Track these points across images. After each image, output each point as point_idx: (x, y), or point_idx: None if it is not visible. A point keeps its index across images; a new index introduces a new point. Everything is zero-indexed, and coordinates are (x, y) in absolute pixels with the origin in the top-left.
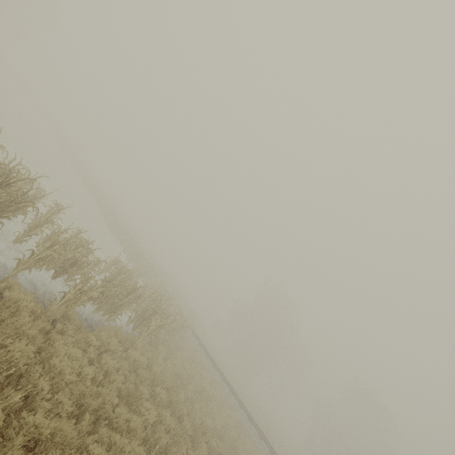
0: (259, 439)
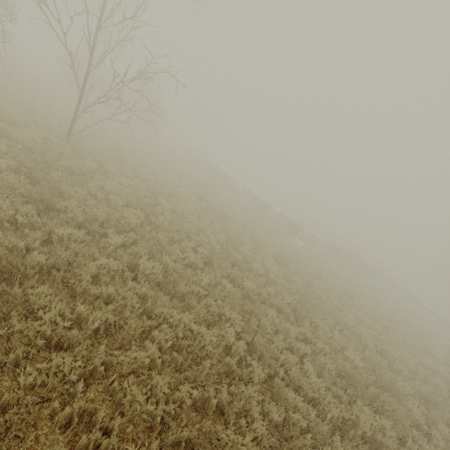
0: None
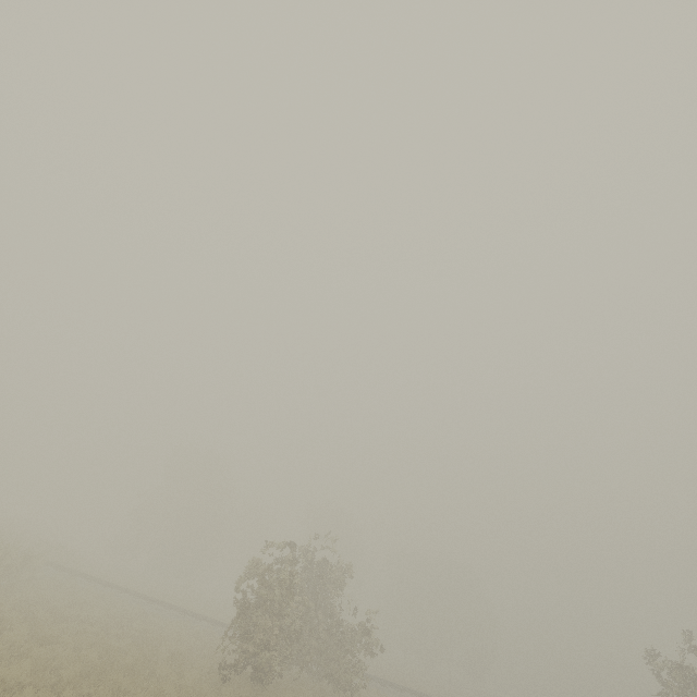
0: (182, 616)
